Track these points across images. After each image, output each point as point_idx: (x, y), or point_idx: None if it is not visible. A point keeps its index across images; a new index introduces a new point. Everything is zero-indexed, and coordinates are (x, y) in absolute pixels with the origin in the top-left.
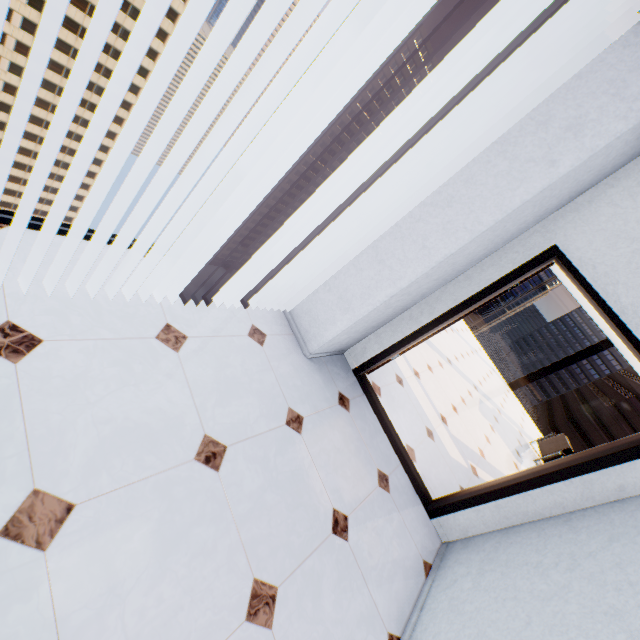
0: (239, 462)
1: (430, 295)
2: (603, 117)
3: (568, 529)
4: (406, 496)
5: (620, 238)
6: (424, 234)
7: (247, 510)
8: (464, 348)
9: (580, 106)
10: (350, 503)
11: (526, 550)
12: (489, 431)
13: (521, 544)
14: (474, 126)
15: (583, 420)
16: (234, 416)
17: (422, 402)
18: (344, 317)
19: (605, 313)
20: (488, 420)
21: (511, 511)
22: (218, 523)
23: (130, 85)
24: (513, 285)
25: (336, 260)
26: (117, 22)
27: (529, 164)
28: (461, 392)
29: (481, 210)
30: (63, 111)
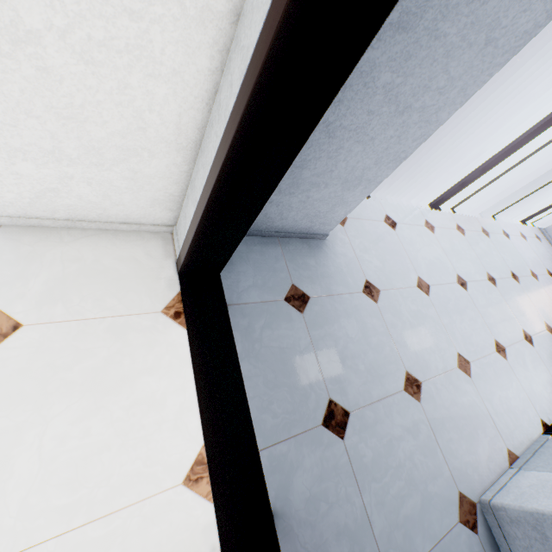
0: None
1: None
2: None
3: None
4: None
5: None
6: None
7: None
8: None
9: None
10: None
11: None
12: None
13: None
14: None
15: None
16: (548, 265)
17: None
18: None
19: None
20: None
21: None
22: None
23: None
24: None
25: None
26: None
27: None
28: None
29: None
30: None
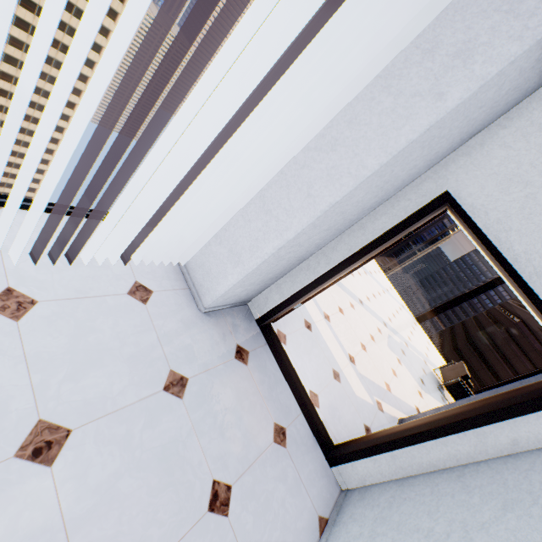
0: (87, 447)
1: (326, 245)
2: (495, 39)
3: (461, 487)
4: (305, 447)
5: (513, 182)
6: (309, 181)
7: (88, 509)
8: (376, 288)
9: (470, 28)
10: (236, 469)
11: (418, 511)
12: (396, 364)
13: (414, 502)
14: (357, 60)
15: (480, 342)
16: (90, 390)
17: (330, 344)
18: (235, 270)
19: (498, 261)
20: (396, 354)
21: (406, 462)
22: (37, 537)
23: (86, 60)
24: (407, 233)
25: (226, 211)
26: (71, 2)
27: (415, 99)
28: (371, 330)
29: (365, 153)
30: (25, 83)
